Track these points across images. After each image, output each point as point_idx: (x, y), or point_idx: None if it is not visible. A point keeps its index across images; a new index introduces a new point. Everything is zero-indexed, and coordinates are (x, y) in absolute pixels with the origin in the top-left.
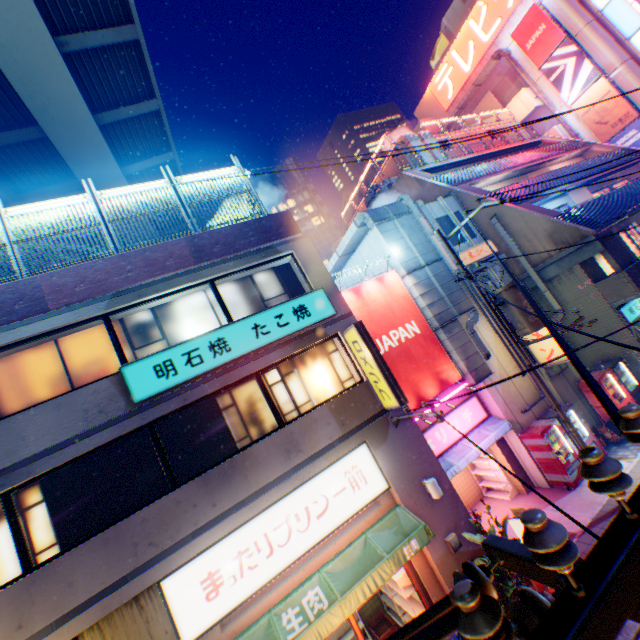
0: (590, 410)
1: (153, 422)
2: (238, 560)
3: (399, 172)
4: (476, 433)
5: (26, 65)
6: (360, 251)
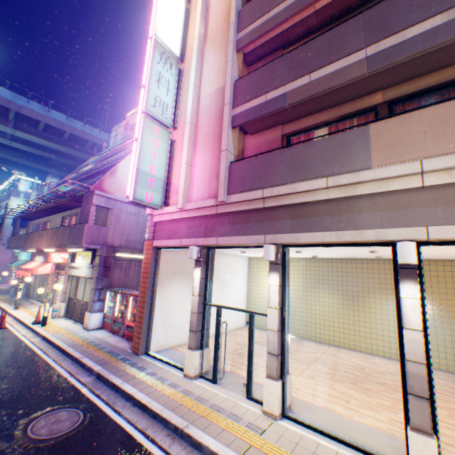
0: None
1: None
2: None
3: None
4: None
5: (35, 140)
6: None
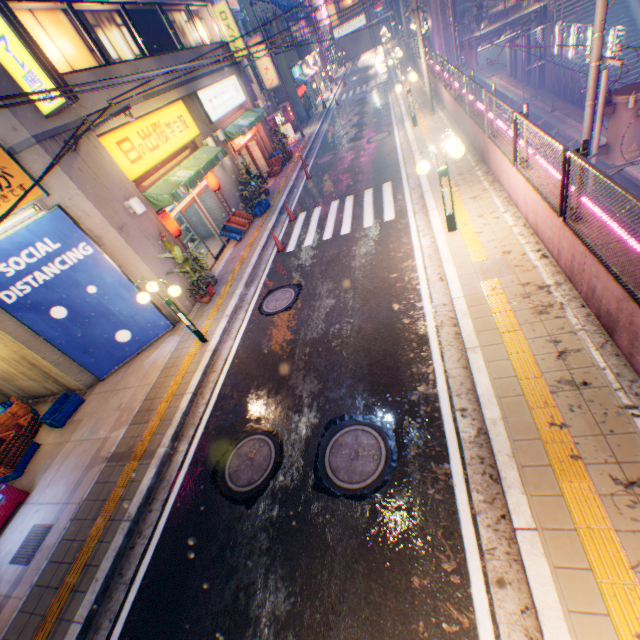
0: None
1: (161, 6)
2: (216, 101)
3: None
4: None
5: None
6: None
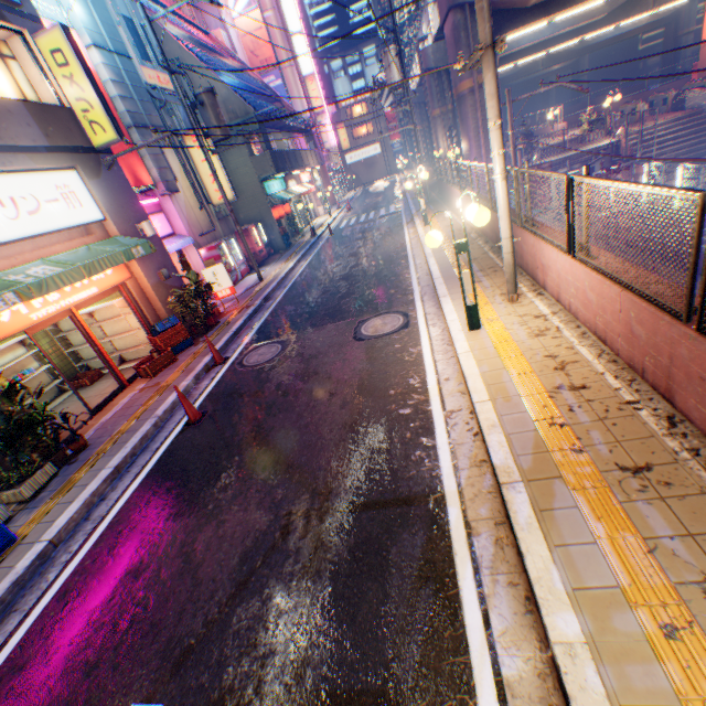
0: (243, 254)
1: None
2: None
3: None
4: (167, 242)
5: None
6: None
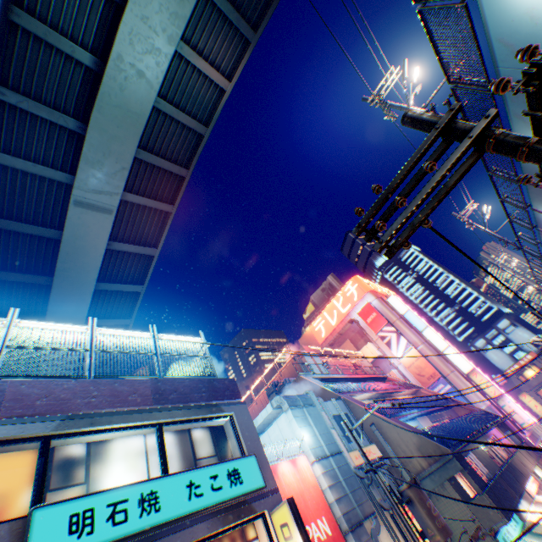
0: None
1: None
2: None
3: (295, 374)
4: None
5: (80, 246)
6: (269, 432)
